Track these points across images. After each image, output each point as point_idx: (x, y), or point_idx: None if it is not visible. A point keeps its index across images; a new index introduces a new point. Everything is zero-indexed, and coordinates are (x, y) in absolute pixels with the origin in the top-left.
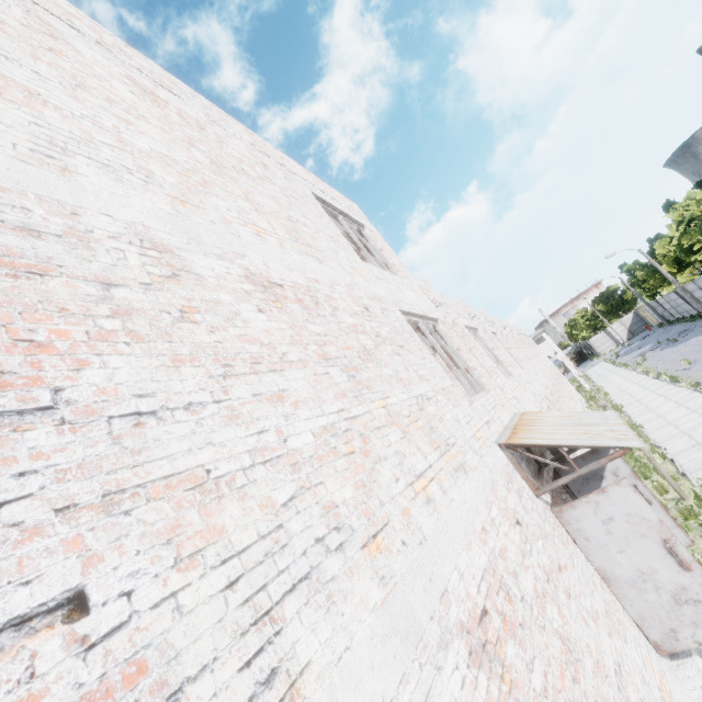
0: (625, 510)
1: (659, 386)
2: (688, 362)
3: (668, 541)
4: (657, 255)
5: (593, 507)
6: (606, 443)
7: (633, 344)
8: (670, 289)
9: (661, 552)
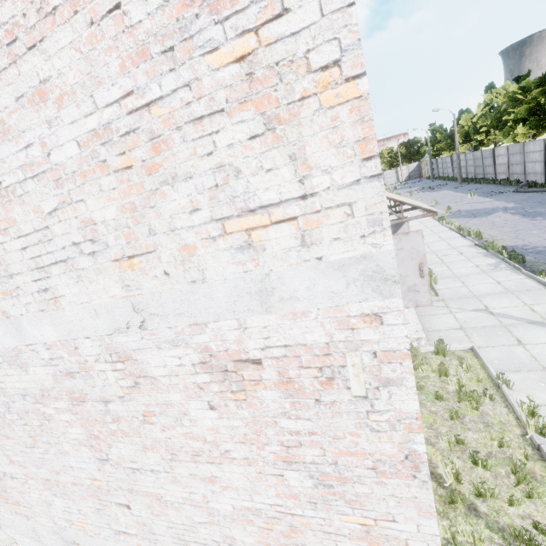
0: (412, 246)
1: (414, 212)
2: (436, 202)
3: (422, 264)
4: (459, 125)
5: (397, 241)
6: (426, 207)
7: (407, 185)
8: (449, 154)
9: (416, 268)
